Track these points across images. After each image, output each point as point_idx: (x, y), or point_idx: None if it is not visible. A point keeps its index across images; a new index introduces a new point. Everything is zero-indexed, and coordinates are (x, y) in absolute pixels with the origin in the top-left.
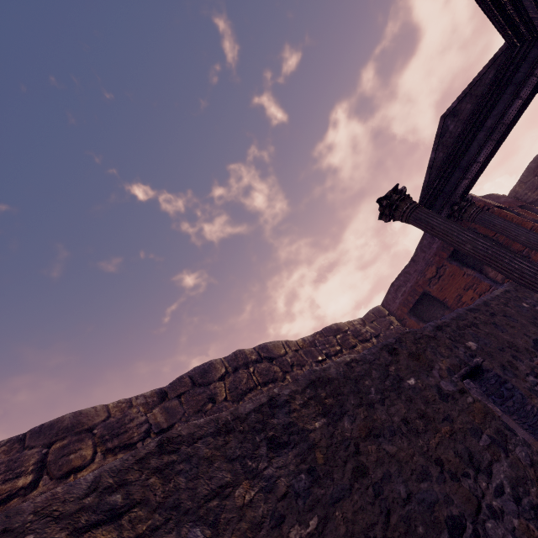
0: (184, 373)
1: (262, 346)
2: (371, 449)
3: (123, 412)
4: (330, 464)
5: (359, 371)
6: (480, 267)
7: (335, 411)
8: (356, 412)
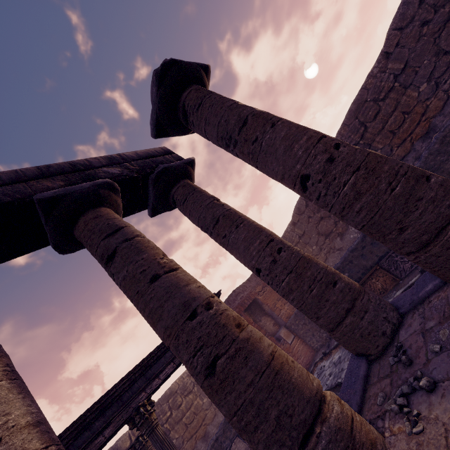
0: None
1: (114, 448)
2: None
3: None
4: None
5: None
6: None
7: None
8: None
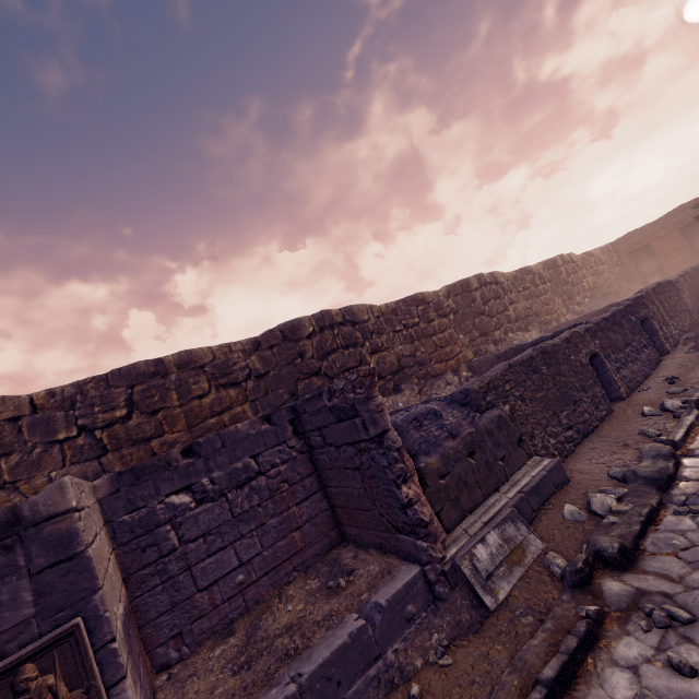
0: (549, 260)
1: (569, 255)
2: (695, 286)
3: (538, 270)
4: (691, 285)
5: (691, 273)
6: (691, 240)
7: (690, 279)
8: (692, 280)
